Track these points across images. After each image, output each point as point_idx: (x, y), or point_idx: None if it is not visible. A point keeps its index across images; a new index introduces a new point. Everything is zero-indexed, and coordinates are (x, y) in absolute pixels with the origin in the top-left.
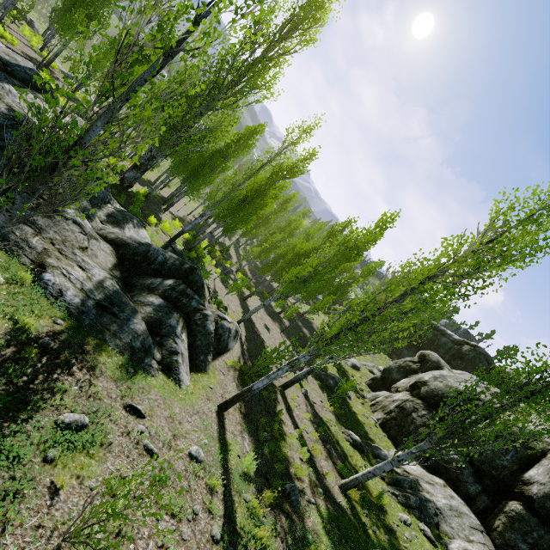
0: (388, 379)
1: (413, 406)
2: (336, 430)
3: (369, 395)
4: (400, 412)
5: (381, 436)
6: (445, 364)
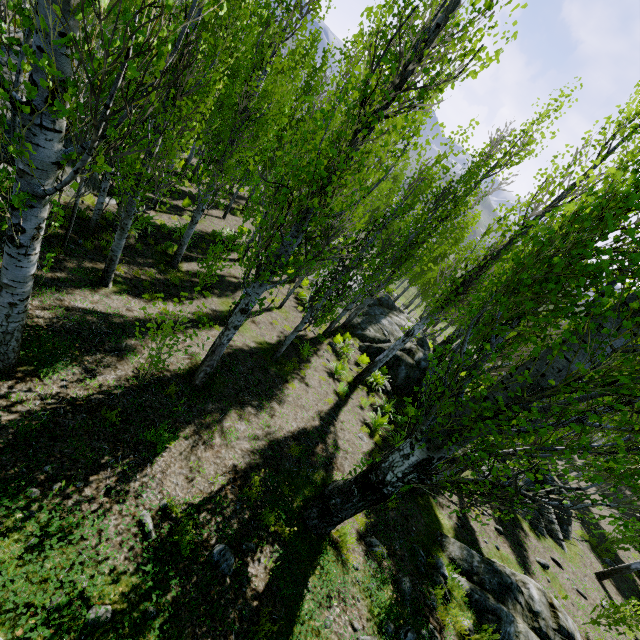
0: None
1: None
2: None
3: None
4: None
5: None
6: None
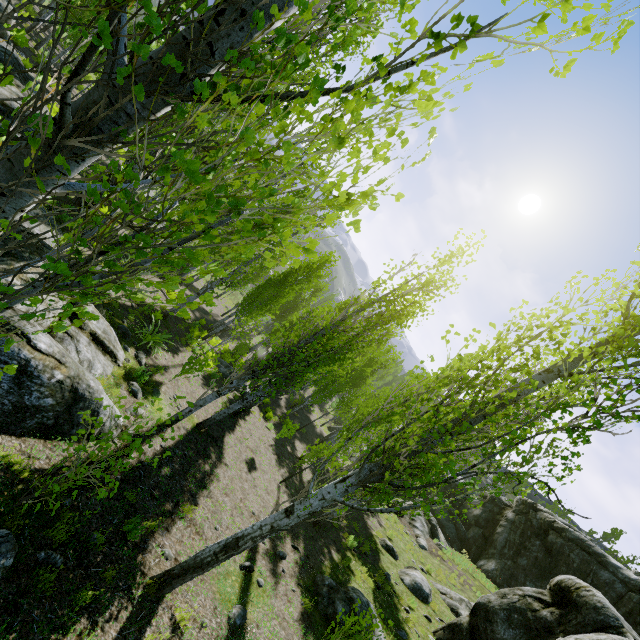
0: (486, 636)
1: None
2: None
3: None
4: None
5: None
6: (624, 624)
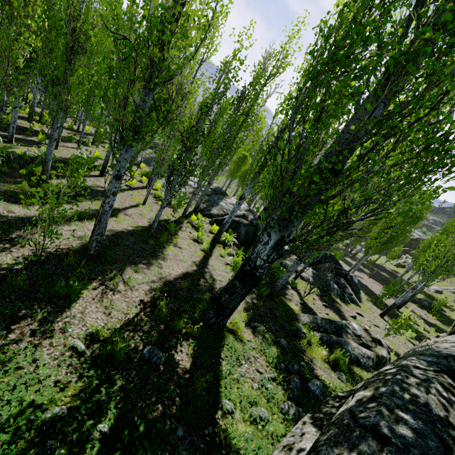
0: None
1: None
2: (444, 328)
3: None
4: None
5: None
6: None
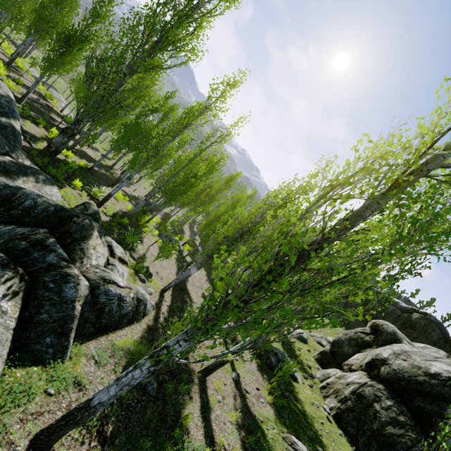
0: (339, 353)
1: (374, 392)
2: (274, 435)
3: (318, 374)
4: (358, 401)
5: (336, 437)
6: (403, 336)
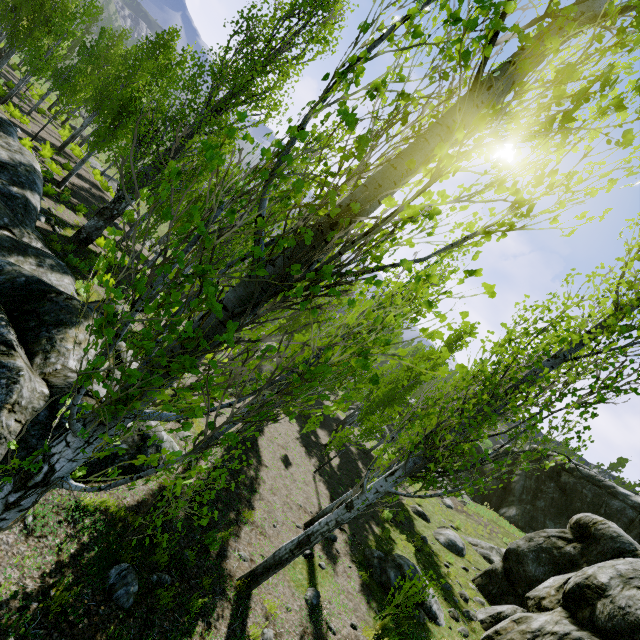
0: (519, 576)
1: None
2: None
3: (480, 613)
4: None
5: None
6: (638, 547)
